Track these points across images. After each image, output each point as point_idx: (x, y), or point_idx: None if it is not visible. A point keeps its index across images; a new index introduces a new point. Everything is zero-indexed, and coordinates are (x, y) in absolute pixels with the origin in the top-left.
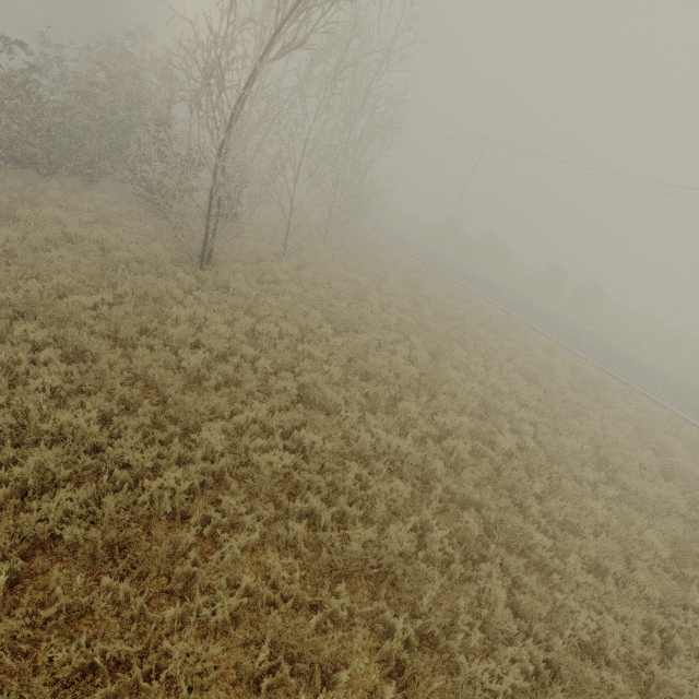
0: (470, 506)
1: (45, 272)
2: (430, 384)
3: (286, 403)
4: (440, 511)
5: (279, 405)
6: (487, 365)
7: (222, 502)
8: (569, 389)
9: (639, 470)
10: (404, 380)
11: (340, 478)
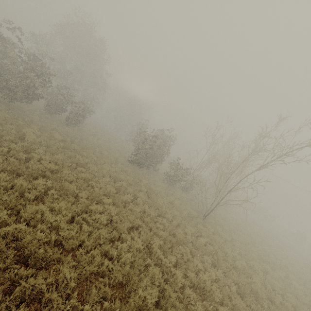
0: None
1: (183, 223)
2: None
3: None
4: None
5: None
6: None
7: None
8: None
9: None
10: None
11: None
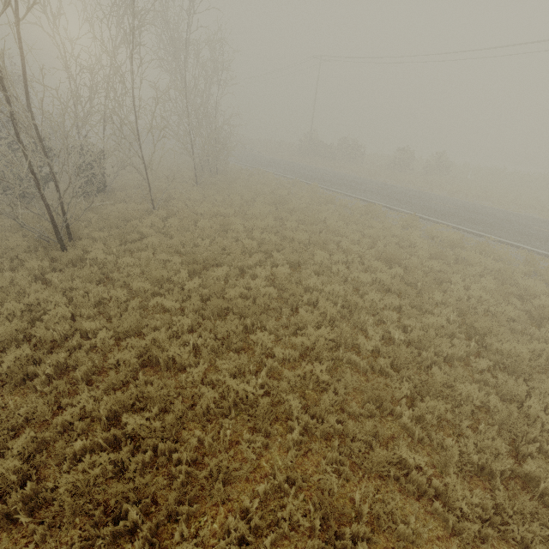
0: (336, 434)
1: None
2: (291, 300)
3: (128, 375)
4: (302, 454)
5: (119, 381)
6: (349, 259)
7: None
8: (430, 258)
9: (508, 323)
10: (261, 305)
11: (179, 457)
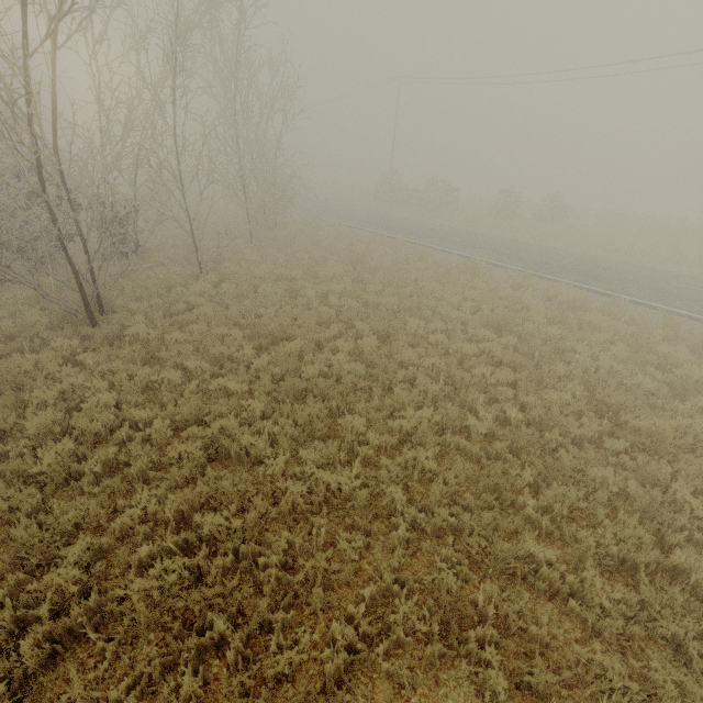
0: (448, 531)
1: None
2: (382, 377)
3: (193, 470)
4: (410, 555)
5: (182, 478)
6: (449, 328)
7: (60, 695)
8: (548, 323)
9: (646, 397)
10: (347, 384)
11: (265, 561)
